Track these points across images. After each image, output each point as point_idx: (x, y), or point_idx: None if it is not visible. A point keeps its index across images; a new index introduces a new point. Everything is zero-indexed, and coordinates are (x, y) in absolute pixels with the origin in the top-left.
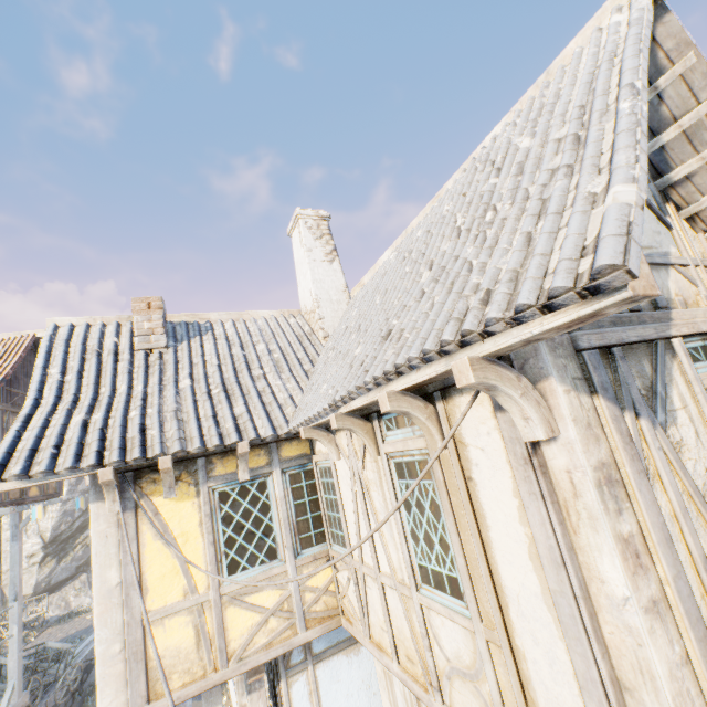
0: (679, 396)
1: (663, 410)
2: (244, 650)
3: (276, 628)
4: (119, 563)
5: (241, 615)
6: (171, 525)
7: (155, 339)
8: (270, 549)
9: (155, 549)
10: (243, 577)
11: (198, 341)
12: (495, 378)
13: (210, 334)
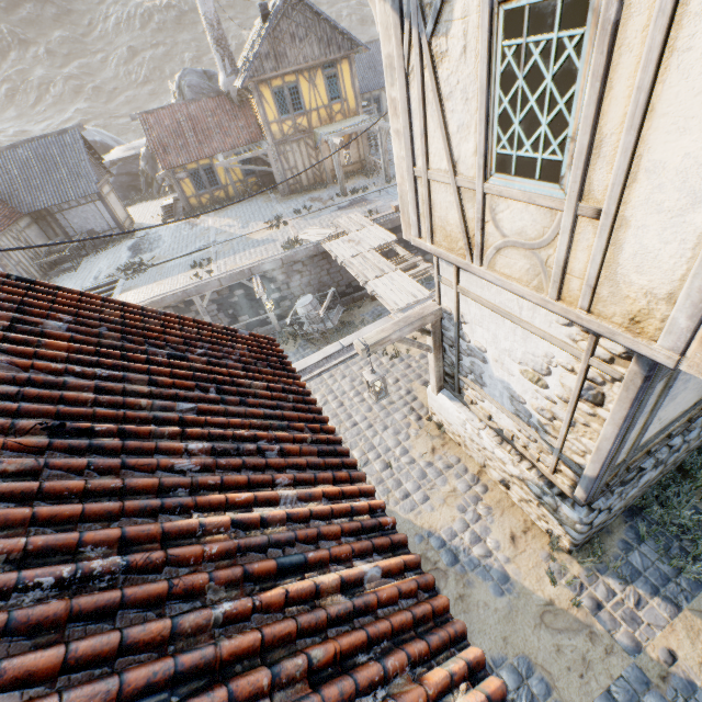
0: (464, 4)
1: (433, 22)
2: None
3: None
4: None
5: None
6: None
7: None
8: None
9: None
10: None
11: None
12: None
13: None
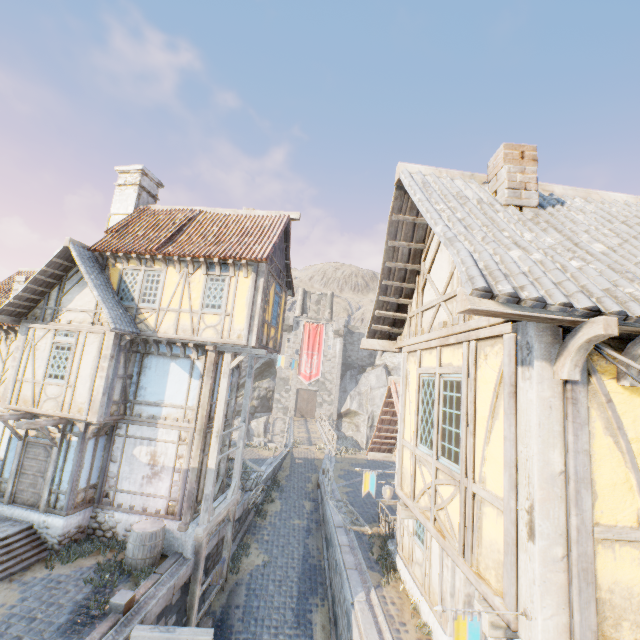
0: None
1: None
2: None
3: None
4: (562, 447)
5: None
6: (623, 422)
7: (525, 196)
8: None
9: (603, 446)
10: None
11: (563, 210)
12: None
13: (569, 205)
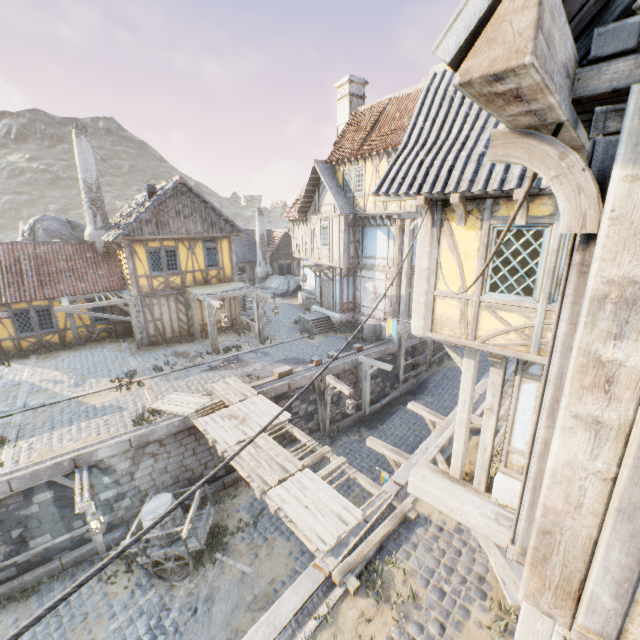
0: None
1: None
2: (486, 339)
3: (513, 340)
4: (428, 258)
5: (490, 320)
6: (459, 245)
7: None
8: (526, 287)
9: (446, 257)
10: (499, 297)
11: None
12: (520, 156)
13: None
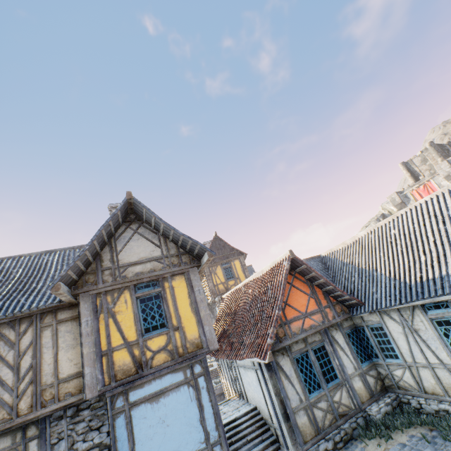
0: None
1: None
2: None
3: None
4: None
5: None
6: None
7: None
8: None
9: None
10: None
11: None
12: None
13: None
